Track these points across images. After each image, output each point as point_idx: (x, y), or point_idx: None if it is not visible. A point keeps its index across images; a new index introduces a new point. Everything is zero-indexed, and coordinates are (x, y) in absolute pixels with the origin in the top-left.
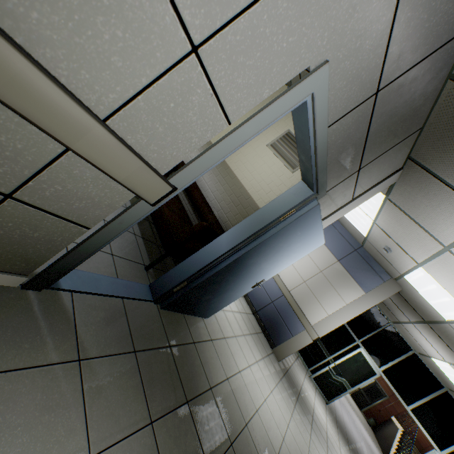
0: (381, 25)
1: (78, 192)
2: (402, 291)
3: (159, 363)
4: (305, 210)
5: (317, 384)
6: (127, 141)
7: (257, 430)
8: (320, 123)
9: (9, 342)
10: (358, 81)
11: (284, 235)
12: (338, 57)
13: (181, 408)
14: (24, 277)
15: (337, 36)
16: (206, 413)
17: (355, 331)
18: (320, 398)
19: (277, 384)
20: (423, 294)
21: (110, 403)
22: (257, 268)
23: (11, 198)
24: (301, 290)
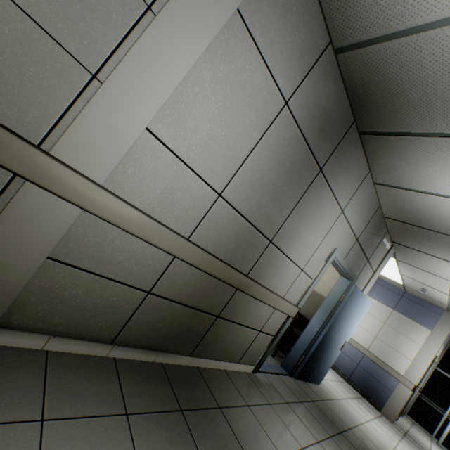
0: (347, 230)
1: (274, 322)
2: None
3: (314, 409)
4: (350, 291)
5: None
6: (287, 300)
7: None
8: (341, 261)
9: (266, 393)
10: (348, 243)
11: (346, 308)
12: (338, 244)
13: (340, 434)
14: (254, 366)
15: (335, 242)
16: (355, 441)
17: None
18: None
19: (400, 440)
20: None
21: (309, 423)
22: (338, 334)
23: (260, 331)
24: (376, 345)
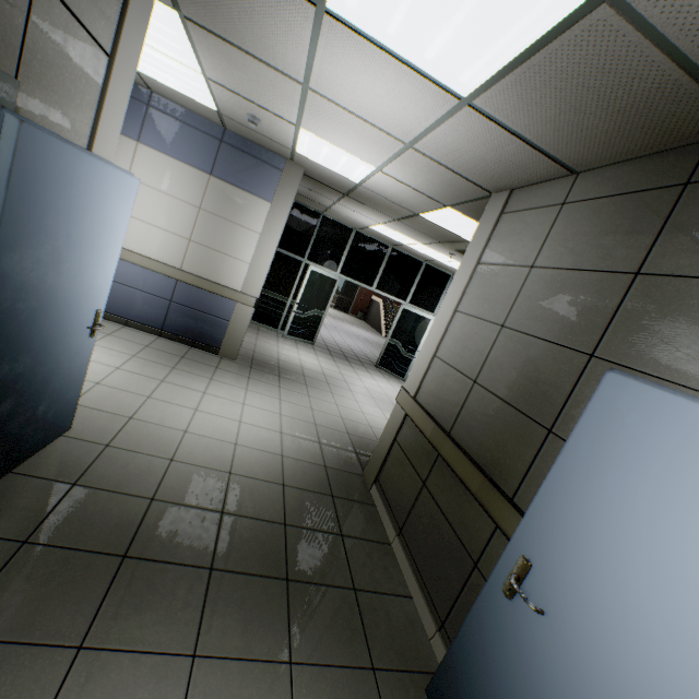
0: None
1: None
2: (307, 171)
3: (23, 585)
4: (7, 153)
5: (295, 337)
6: None
7: (247, 463)
8: None
9: None
10: None
11: (28, 229)
12: None
13: (122, 574)
14: None
15: None
16: (166, 531)
17: (296, 251)
18: (305, 346)
19: (248, 387)
20: (325, 165)
21: None
22: (55, 313)
23: None
24: (195, 256)
